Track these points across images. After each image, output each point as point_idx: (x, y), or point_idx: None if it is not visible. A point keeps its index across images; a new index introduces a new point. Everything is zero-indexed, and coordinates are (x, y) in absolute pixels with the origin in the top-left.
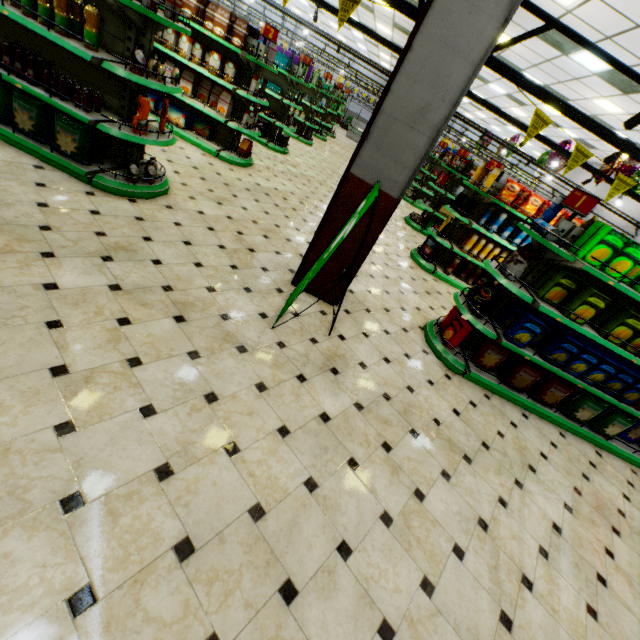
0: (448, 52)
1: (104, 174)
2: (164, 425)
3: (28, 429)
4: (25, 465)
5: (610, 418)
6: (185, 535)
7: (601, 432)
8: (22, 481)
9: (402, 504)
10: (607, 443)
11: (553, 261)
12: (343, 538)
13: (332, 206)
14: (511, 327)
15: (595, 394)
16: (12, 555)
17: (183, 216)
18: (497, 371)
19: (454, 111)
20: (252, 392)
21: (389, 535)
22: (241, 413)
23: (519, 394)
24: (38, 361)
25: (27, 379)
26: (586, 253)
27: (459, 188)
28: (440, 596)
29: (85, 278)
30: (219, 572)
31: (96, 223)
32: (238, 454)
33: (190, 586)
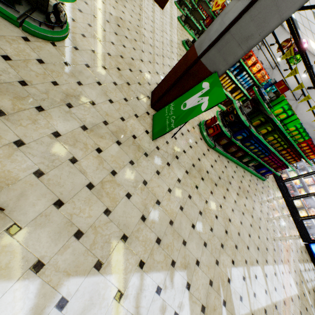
0: (275, 9)
1: (29, 19)
2: (136, 200)
3: (96, 216)
4: (104, 231)
5: (252, 161)
6: (157, 237)
7: (247, 165)
8: (106, 236)
9: (203, 207)
10: (247, 168)
11: (261, 109)
12: (192, 223)
13: (185, 75)
14: (236, 133)
15: (252, 156)
16: (118, 260)
17: (87, 57)
18: (223, 145)
19: (261, 41)
20: (156, 176)
21: (202, 218)
22: (156, 187)
23: (228, 154)
24: (80, 183)
25: (81, 194)
26: (274, 110)
27: None
28: (214, 231)
29: (68, 124)
30: (168, 244)
31: (47, 73)
32: (160, 204)
33: (163, 250)
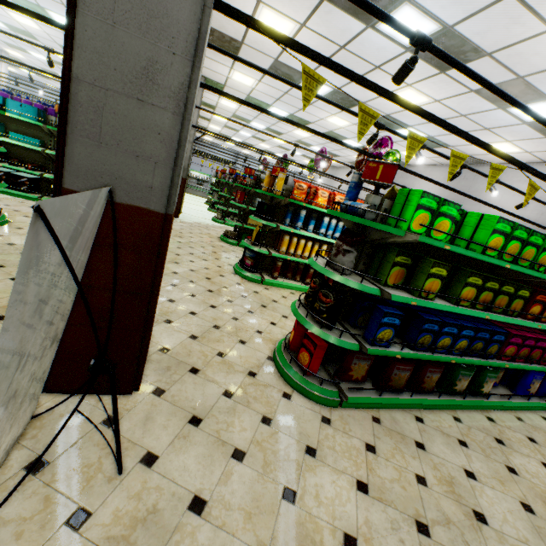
0: None
1: None
2: None
3: None
4: None
5: (482, 376)
6: None
7: (481, 394)
8: None
9: None
10: (489, 402)
11: (378, 240)
12: None
13: None
14: (368, 327)
15: (467, 363)
16: None
17: None
18: (369, 376)
19: (198, 71)
20: None
21: None
22: None
23: (402, 395)
24: None
25: None
26: (409, 223)
27: (257, 200)
28: None
29: None
30: None
31: None
32: None
33: None
